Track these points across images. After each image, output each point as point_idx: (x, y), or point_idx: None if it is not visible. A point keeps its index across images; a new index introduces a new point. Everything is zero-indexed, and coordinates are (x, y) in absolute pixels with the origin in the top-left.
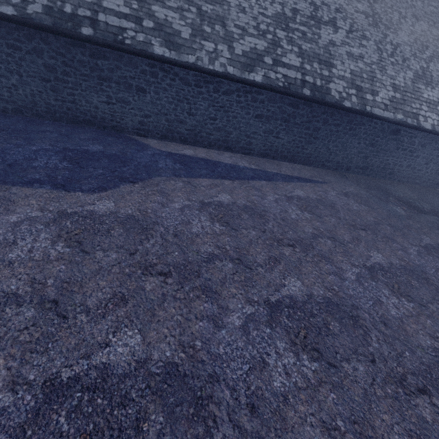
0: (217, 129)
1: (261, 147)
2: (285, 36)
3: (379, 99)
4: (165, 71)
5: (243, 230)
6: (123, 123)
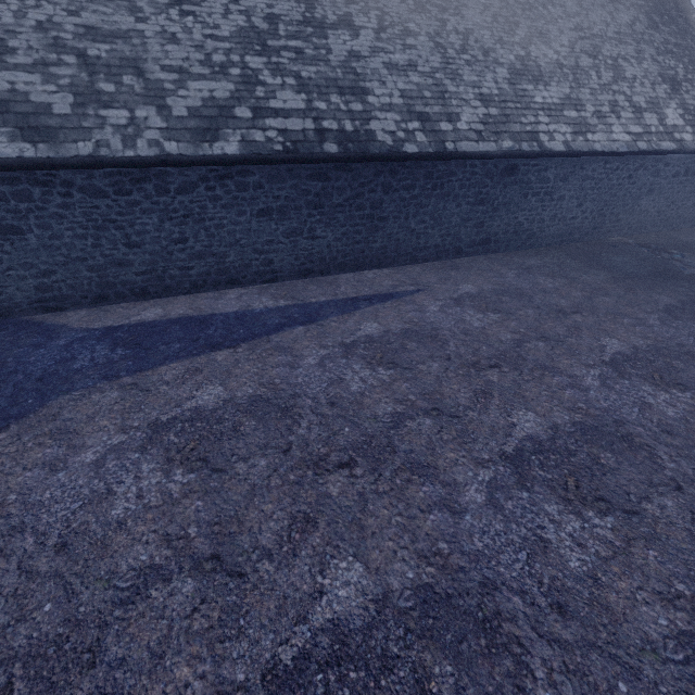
0: (197, 257)
1: (293, 262)
2: (264, 63)
3: (464, 125)
4: (43, 184)
5: (238, 466)
6: (4, 300)
